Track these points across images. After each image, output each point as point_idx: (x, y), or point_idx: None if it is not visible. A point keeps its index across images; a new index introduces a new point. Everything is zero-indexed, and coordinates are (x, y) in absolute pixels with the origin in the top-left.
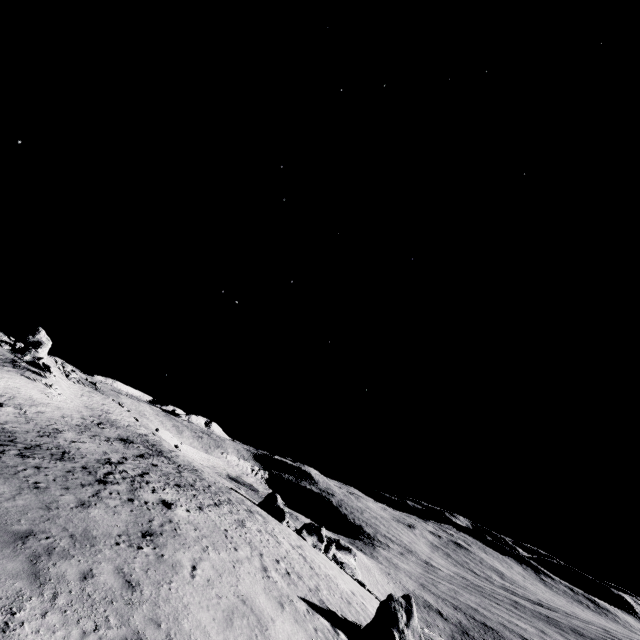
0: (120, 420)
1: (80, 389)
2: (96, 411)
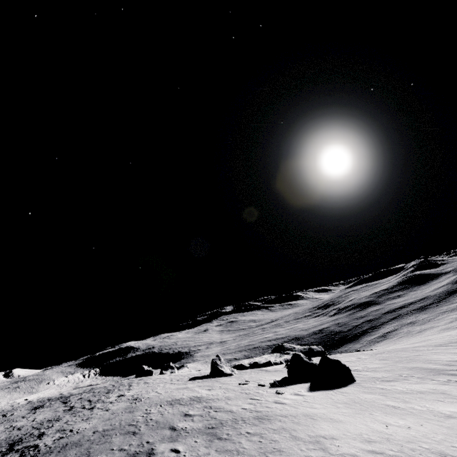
0: (0, 408)
1: None
2: None
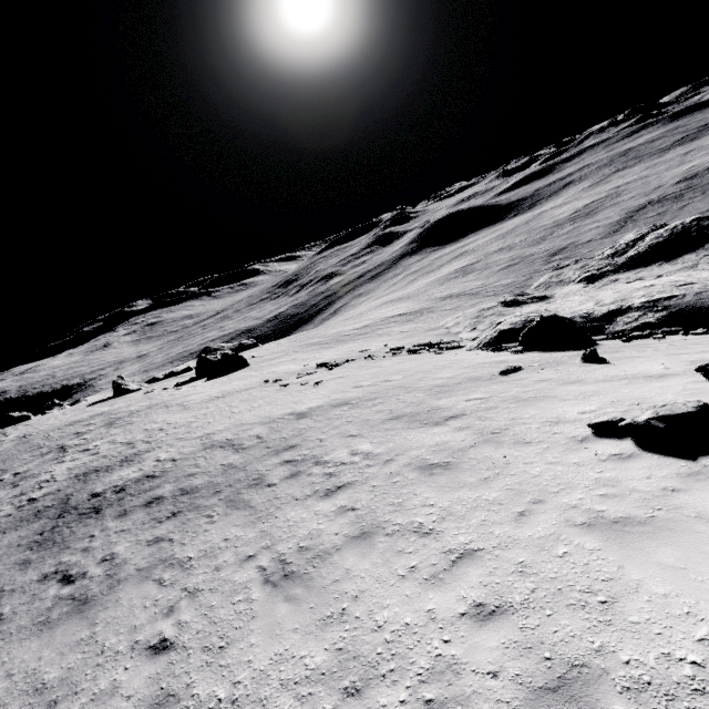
0: None
1: None
2: None
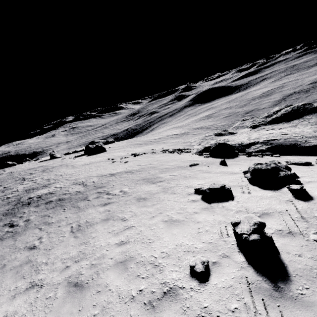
0: None
1: None
2: None
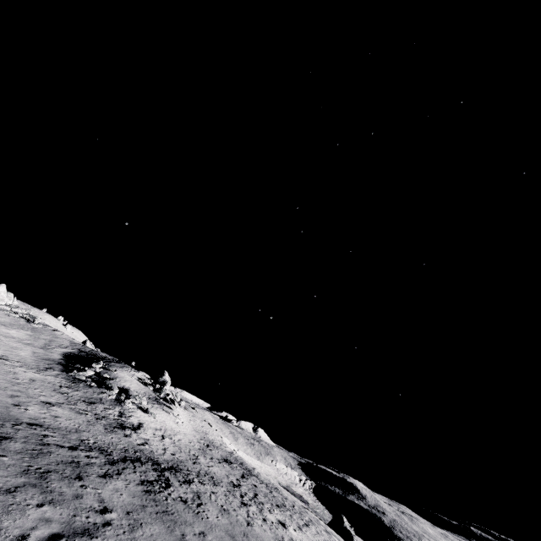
0: (214, 440)
1: (188, 414)
2: (200, 433)
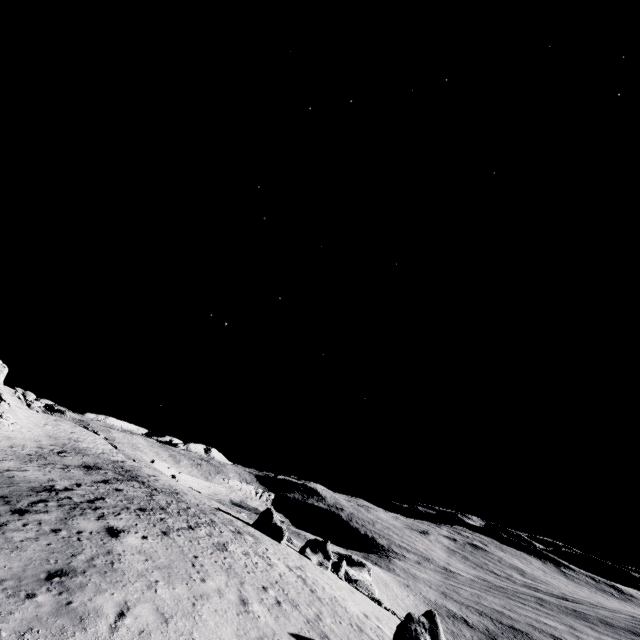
0: (92, 448)
1: (44, 418)
2: (61, 440)
